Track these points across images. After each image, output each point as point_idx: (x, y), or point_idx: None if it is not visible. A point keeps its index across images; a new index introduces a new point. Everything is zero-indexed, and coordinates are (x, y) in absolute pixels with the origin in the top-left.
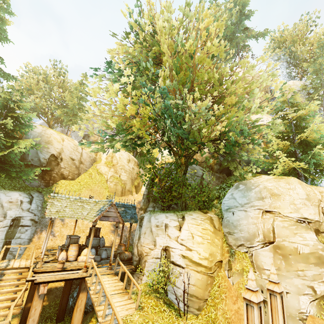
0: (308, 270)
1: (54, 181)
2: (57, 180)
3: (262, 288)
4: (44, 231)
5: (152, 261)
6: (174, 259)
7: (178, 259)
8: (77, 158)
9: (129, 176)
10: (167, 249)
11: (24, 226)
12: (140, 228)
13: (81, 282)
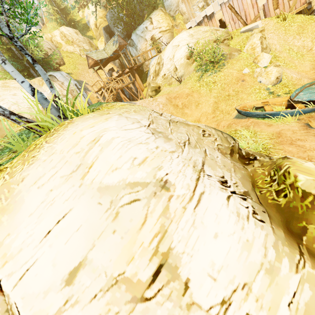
0: (196, 1)
1: (59, 69)
2: (58, 68)
3: (187, 19)
4: (87, 91)
5: (149, 48)
6: (157, 37)
7: (159, 35)
8: (50, 47)
9: (88, 45)
10: (152, 37)
11: (80, 89)
12: (133, 47)
13: (132, 72)
